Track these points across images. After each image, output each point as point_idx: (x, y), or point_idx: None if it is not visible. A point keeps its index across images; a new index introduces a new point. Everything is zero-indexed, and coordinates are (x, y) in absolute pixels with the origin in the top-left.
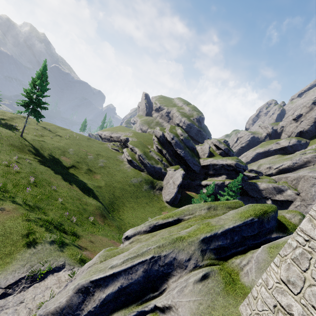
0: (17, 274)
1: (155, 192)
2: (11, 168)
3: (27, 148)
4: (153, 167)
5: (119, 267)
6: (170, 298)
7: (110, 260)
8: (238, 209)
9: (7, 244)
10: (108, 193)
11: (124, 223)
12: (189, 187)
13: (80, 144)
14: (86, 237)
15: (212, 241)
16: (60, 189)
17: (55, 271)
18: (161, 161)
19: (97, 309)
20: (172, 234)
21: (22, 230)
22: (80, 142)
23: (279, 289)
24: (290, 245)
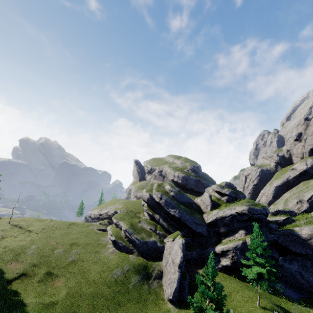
0: None
1: (151, 284)
2: None
3: None
4: (145, 242)
5: None
6: None
7: None
8: None
9: None
10: (65, 312)
11: None
12: (203, 260)
13: (52, 236)
14: None
15: None
16: None
17: None
18: (154, 231)
19: None
20: None
21: None
22: (54, 232)
23: None
24: None
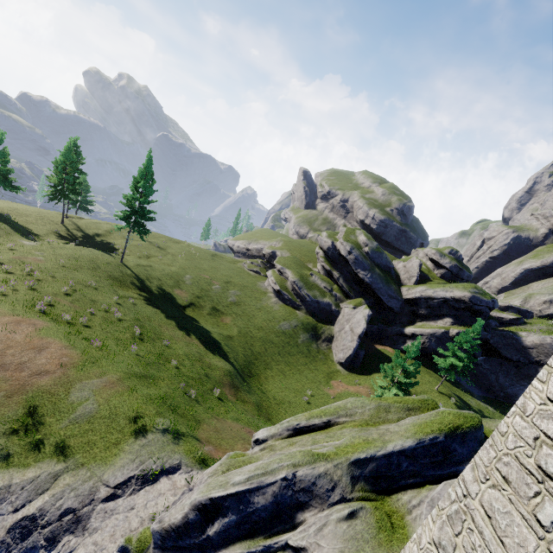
0: (126, 471)
1: (319, 345)
2: (112, 314)
3: (130, 280)
4: (317, 301)
5: (243, 486)
6: (305, 536)
7: (233, 474)
8: (418, 417)
9: (113, 430)
10: (243, 347)
11: (267, 398)
12: (382, 337)
13: (201, 267)
14: (209, 422)
15: (368, 465)
16: (174, 343)
17: (169, 472)
18: (330, 291)
19: (216, 534)
20: (314, 447)
21: (130, 411)
22: (200, 262)
23: (430, 551)
24: (449, 496)
